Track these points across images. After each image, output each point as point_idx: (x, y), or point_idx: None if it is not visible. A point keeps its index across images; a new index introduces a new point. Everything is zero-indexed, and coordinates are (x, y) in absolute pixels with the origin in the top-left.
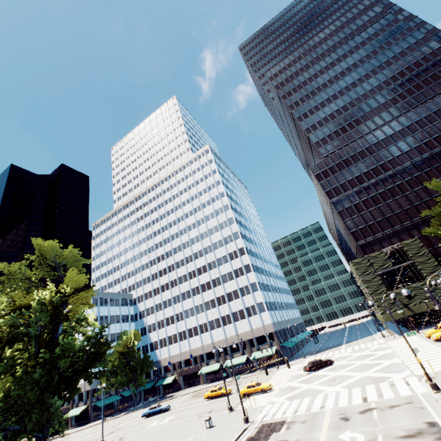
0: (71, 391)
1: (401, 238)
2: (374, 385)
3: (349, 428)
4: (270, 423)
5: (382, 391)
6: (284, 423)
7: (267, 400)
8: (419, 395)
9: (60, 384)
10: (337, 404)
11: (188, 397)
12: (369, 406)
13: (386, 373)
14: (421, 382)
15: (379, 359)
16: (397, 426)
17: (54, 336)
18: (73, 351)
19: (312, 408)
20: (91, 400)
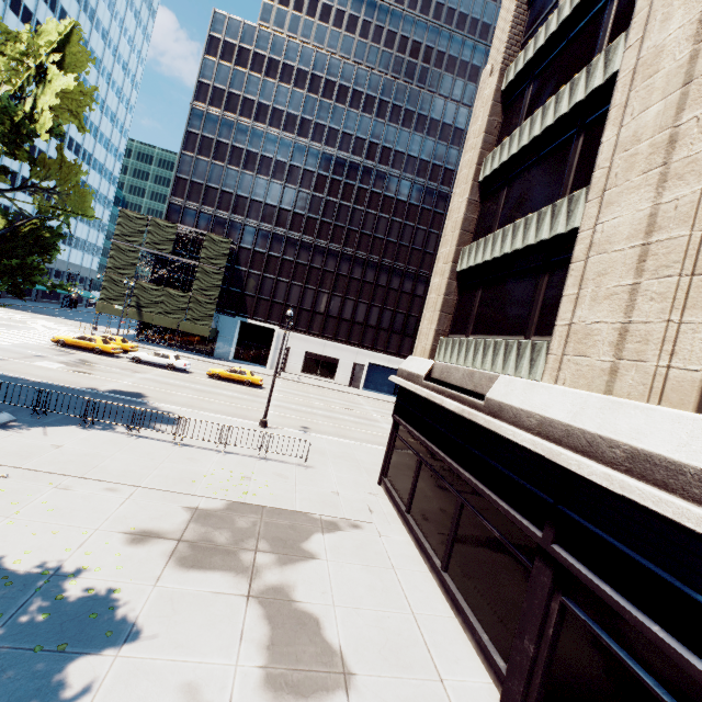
0: None
1: (229, 234)
2: None
3: None
4: None
5: None
6: None
7: None
8: None
9: None
10: None
11: None
12: None
13: None
14: None
15: None
16: None
17: None
18: None
19: None
20: None
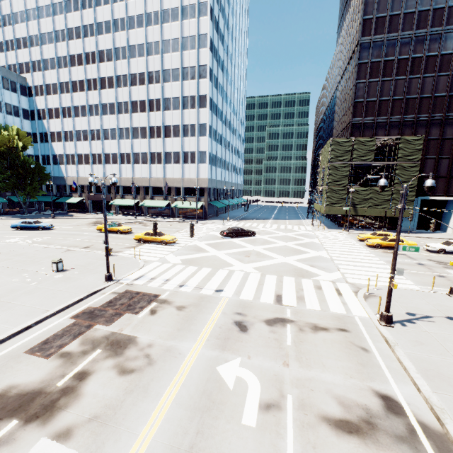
0: None
1: (403, 132)
2: (295, 279)
3: (242, 353)
4: (137, 292)
5: (303, 293)
6: (154, 300)
7: (160, 254)
8: (357, 319)
9: None
10: (240, 292)
11: (86, 222)
12: (283, 315)
13: (312, 268)
14: (358, 297)
15: (304, 246)
16: (324, 383)
17: None
18: None
19: (205, 287)
20: None
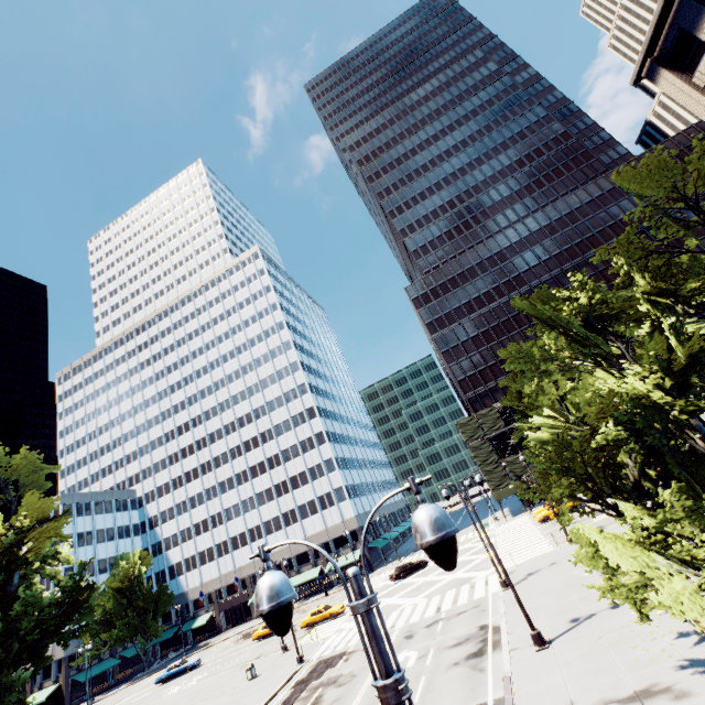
0: (37, 663)
1: None
2: (456, 589)
3: (408, 647)
4: (328, 658)
5: (459, 596)
6: (344, 654)
7: (334, 628)
8: (489, 595)
9: (20, 655)
10: (409, 619)
11: (231, 641)
12: (439, 617)
13: (474, 572)
14: (499, 579)
15: (477, 553)
16: (452, 636)
17: (7, 589)
18: (39, 607)
19: (381, 629)
20: (66, 674)
